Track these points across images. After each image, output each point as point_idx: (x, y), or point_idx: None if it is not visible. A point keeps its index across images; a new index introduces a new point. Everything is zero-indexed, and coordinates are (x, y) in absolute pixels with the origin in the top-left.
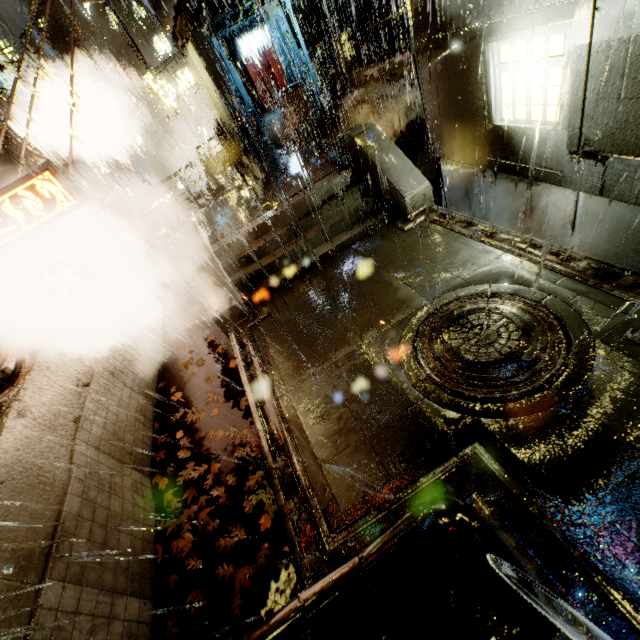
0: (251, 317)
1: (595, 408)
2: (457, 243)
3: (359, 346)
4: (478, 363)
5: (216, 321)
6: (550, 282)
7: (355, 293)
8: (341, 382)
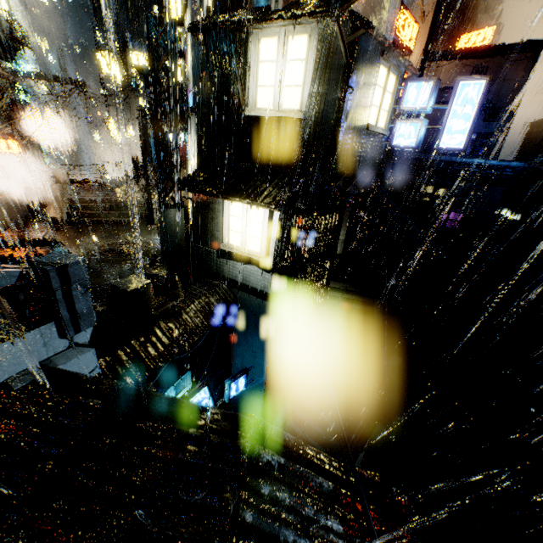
0: (65, 225)
1: (123, 260)
2: (154, 233)
3: (90, 241)
4: (112, 249)
5: (48, 219)
6: (155, 245)
7: (108, 232)
8: (74, 244)
